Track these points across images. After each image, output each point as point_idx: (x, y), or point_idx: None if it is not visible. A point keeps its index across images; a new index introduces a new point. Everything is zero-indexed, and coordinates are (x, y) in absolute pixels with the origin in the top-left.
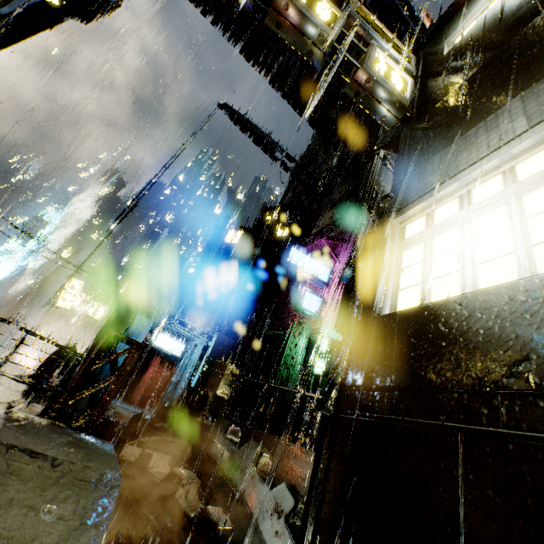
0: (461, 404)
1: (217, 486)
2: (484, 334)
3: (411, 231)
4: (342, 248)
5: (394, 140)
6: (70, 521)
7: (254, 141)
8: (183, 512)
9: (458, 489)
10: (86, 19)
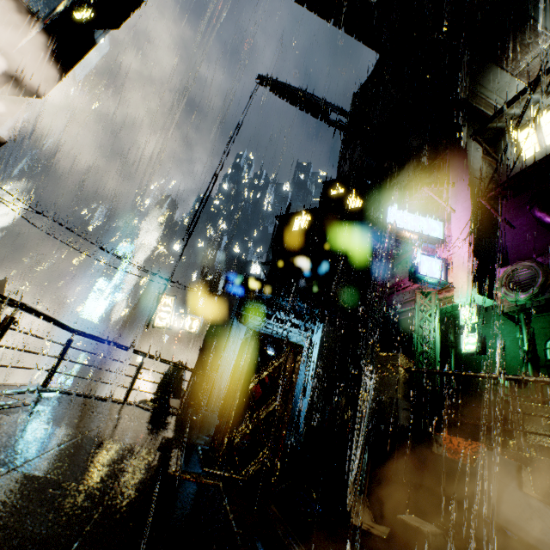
0: None
1: None
2: None
3: None
4: (451, 194)
5: None
6: None
7: (303, 109)
8: None
9: None
10: (116, 23)
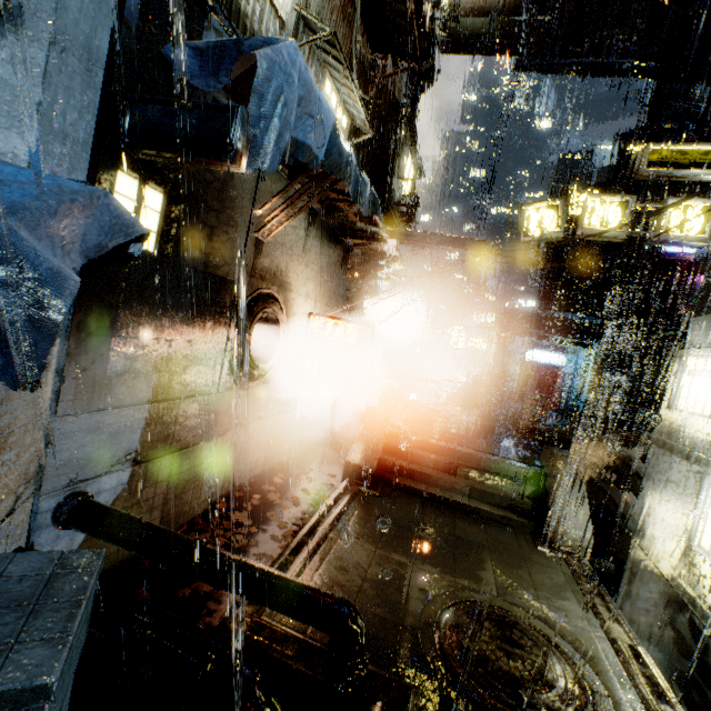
0: (675, 448)
1: (617, 464)
2: (684, 430)
3: (690, 365)
4: None
5: (706, 259)
6: (574, 465)
7: (580, 74)
8: (600, 472)
9: (670, 466)
10: None
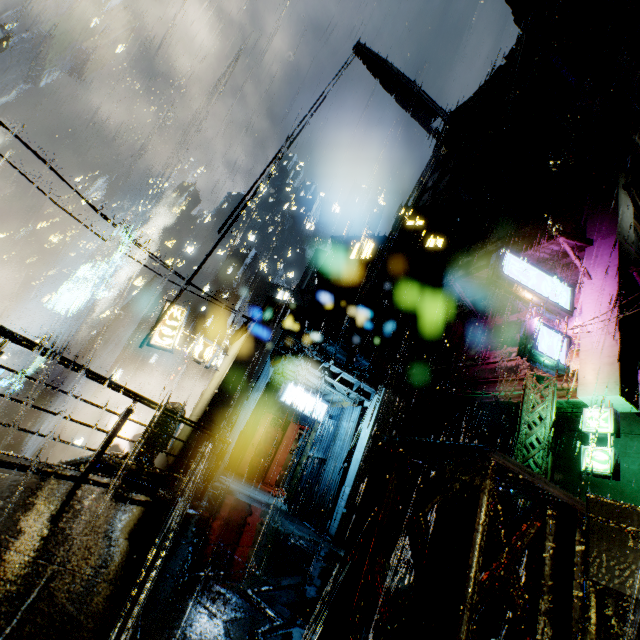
0: None
1: None
2: None
3: None
4: (587, 254)
5: None
6: None
7: (403, 104)
8: None
9: None
10: None
